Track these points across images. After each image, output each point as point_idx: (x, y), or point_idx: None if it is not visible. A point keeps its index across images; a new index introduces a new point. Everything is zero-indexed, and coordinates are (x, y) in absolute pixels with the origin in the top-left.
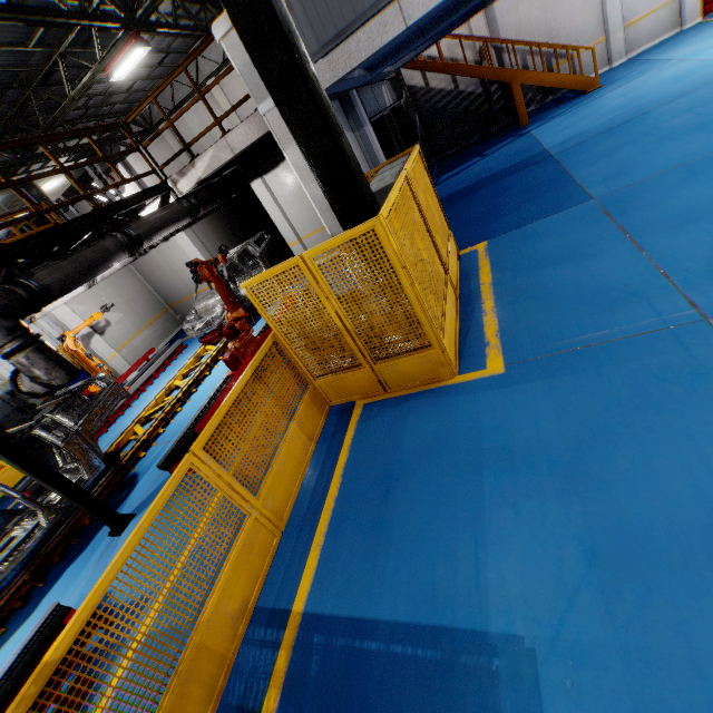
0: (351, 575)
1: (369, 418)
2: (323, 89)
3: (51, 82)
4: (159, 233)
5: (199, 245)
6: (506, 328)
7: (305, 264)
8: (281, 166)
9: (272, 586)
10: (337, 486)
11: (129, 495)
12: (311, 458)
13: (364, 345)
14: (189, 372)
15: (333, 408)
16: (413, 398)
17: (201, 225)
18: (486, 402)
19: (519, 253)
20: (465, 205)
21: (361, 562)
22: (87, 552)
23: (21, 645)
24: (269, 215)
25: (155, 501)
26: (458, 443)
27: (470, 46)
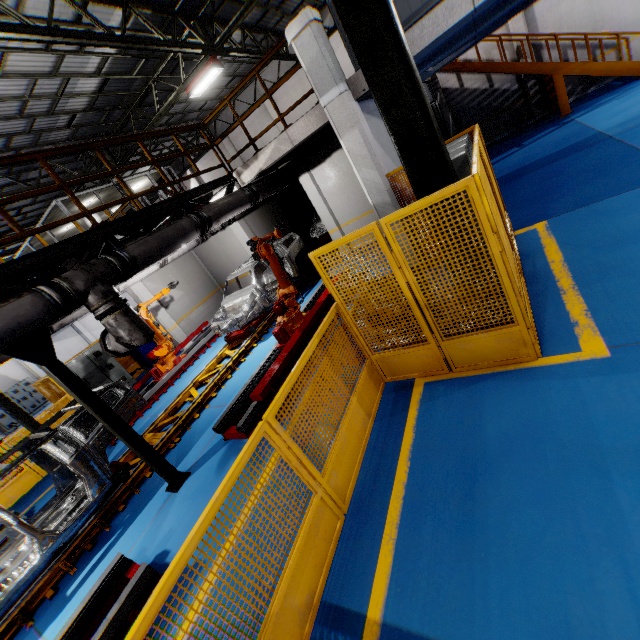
0: (440, 584)
1: (433, 398)
2: (410, 53)
3: (145, 104)
4: (225, 216)
5: (250, 233)
6: (597, 306)
7: (380, 231)
8: (327, 161)
9: (339, 578)
10: (404, 470)
11: (185, 453)
12: (369, 435)
13: (433, 320)
14: (238, 343)
15: (389, 384)
16: (487, 379)
17: (252, 216)
18: (591, 390)
19: (594, 230)
20: (510, 190)
21: (451, 569)
22: (147, 503)
23: (88, 593)
24: (308, 209)
25: (231, 471)
26: (561, 436)
27: (507, 46)
